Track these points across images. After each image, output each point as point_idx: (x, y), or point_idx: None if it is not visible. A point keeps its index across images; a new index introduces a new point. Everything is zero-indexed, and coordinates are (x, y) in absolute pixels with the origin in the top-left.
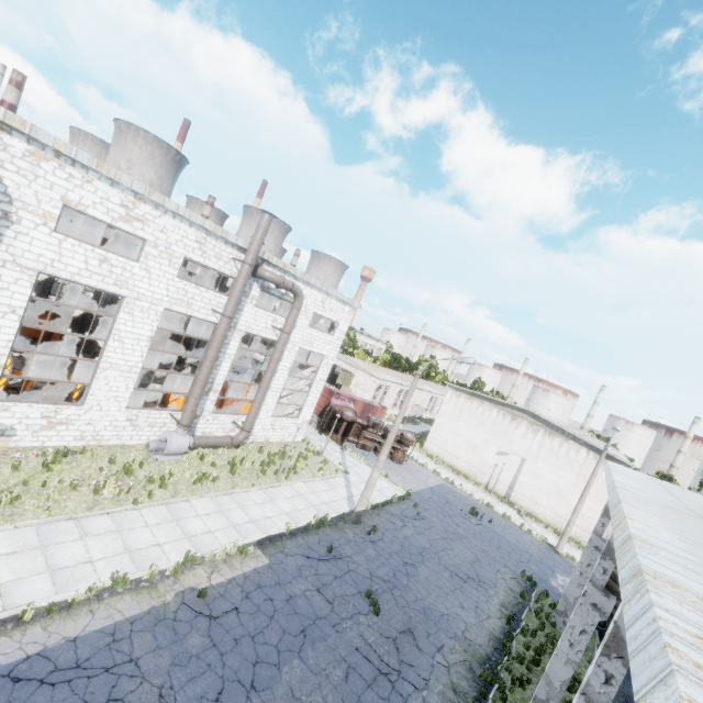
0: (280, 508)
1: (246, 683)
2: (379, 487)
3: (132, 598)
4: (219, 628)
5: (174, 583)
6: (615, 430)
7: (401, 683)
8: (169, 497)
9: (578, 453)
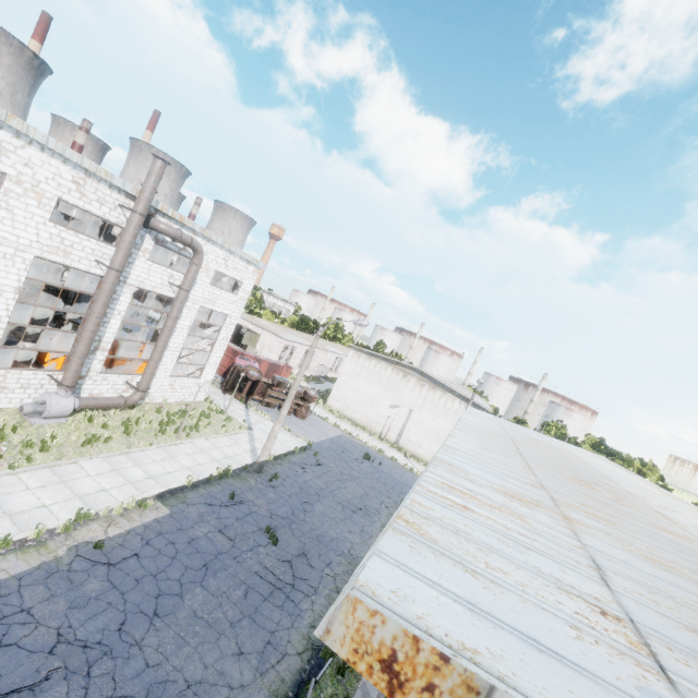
0: (181, 463)
1: (149, 613)
2: (282, 440)
3: (17, 557)
4: (118, 573)
5: (65, 540)
6: (479, 382)
7: (294, 593)
8: (53, 460)
9: (453, 403)
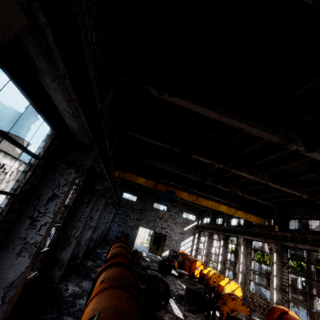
0: None
1: None
2: None
3: None
4: None
5: None
6: None
7: None
8: None
9: None
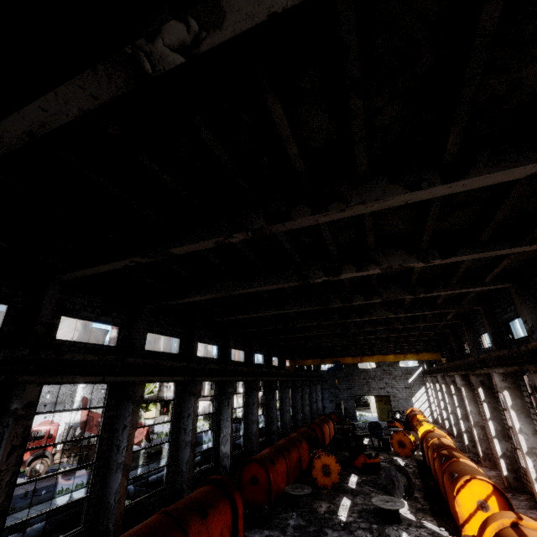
0: None
1: None
2: None
3: None
4: None
5: None
6: None
7: None
8: None
9: None
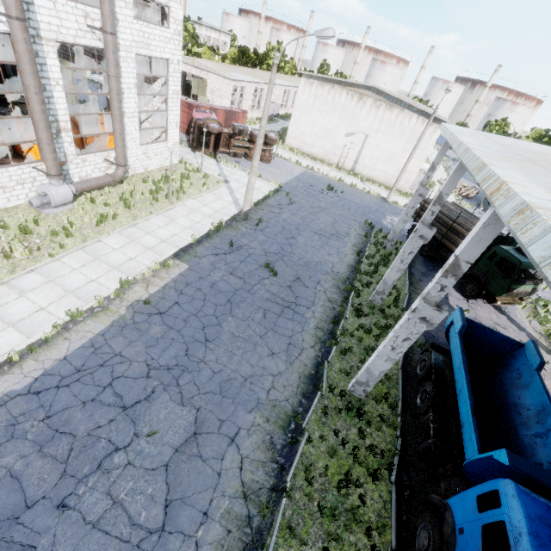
0: (182, 225)
1: (202, 340)
2: (256, 187)
3: (93, 321)
4: (169, 318)
5: (121, 302)
6: (448, 91)
7: (298, 308)
8: (80, 242)
9: (410, 120)
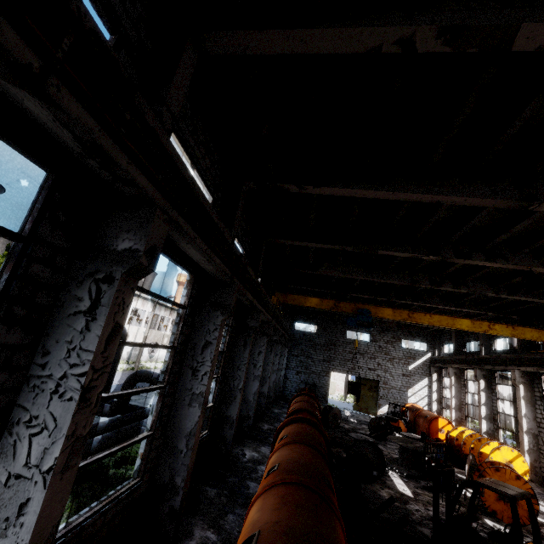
0: None
1: None
2: None
3: None
4: None
5: None
6: None
7: None
8: None
9: None
